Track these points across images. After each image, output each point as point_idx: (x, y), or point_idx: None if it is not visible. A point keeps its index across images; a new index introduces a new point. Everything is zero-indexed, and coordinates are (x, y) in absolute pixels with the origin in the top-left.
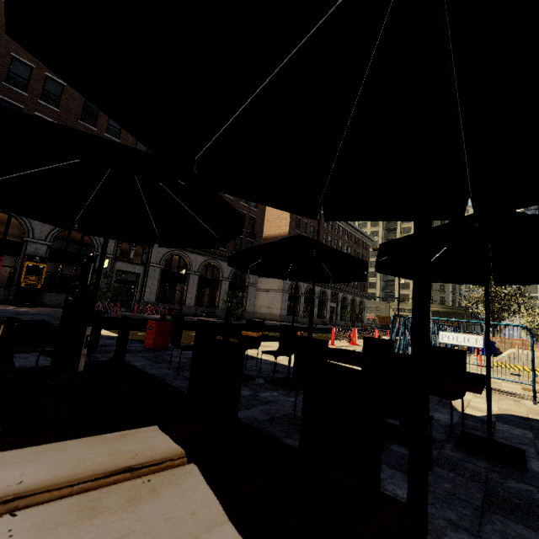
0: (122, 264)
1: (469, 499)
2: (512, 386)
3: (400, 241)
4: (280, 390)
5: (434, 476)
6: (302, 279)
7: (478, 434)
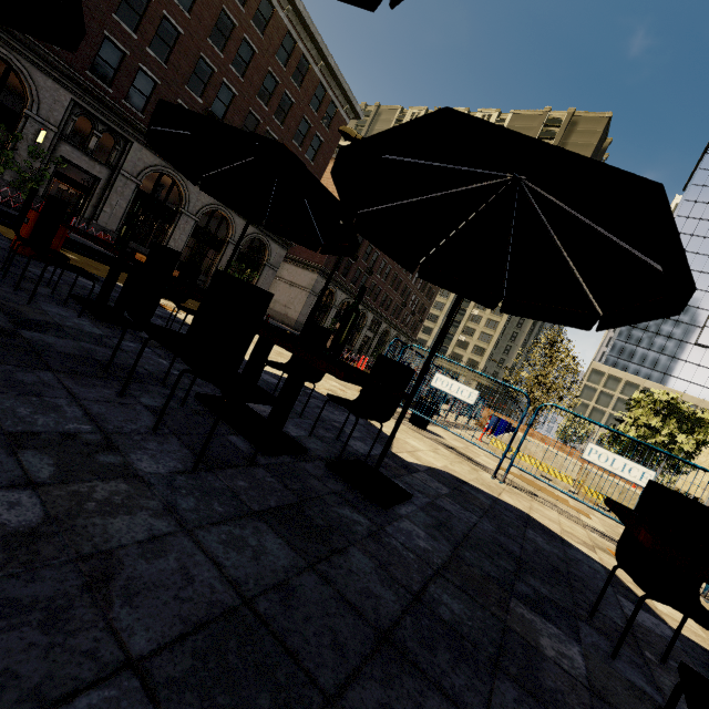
0: (72, 151)
1: (250, 502)
2: (490, 461)
3: (360, 142)
4: (161, 350)
5: (239, 472)
6: (282, 232)
7: (381, 470)
